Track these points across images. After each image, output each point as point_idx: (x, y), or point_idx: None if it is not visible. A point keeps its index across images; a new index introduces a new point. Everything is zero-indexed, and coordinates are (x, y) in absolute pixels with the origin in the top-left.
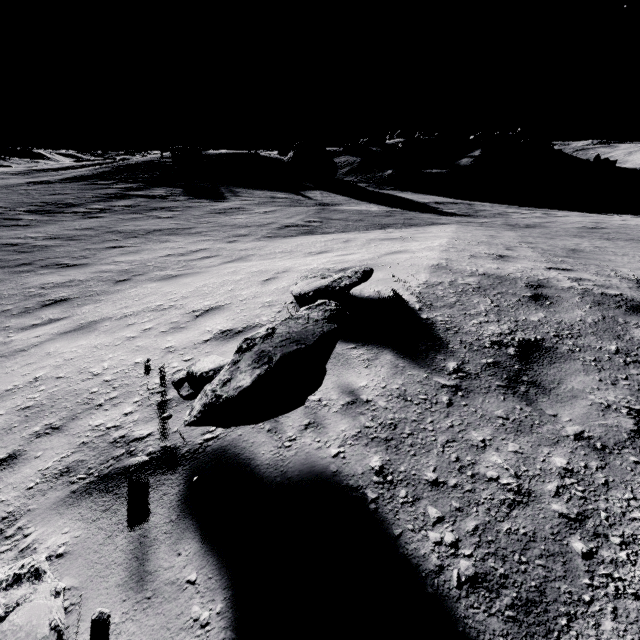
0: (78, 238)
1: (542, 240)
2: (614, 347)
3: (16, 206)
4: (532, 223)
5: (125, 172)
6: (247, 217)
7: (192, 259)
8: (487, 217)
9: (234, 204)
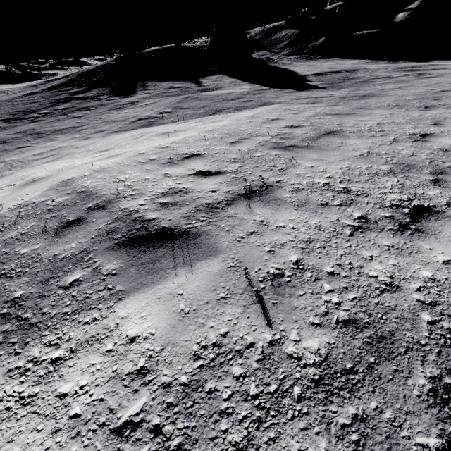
0: (8, 141)
1: (326, 120)
2: (20, 293)
3: (0, 116)
4: (377, 91)
5: (83, 77)
6: (127, 111)
7: (40, 158)
8: (342, 88)
9: (134, 98)
